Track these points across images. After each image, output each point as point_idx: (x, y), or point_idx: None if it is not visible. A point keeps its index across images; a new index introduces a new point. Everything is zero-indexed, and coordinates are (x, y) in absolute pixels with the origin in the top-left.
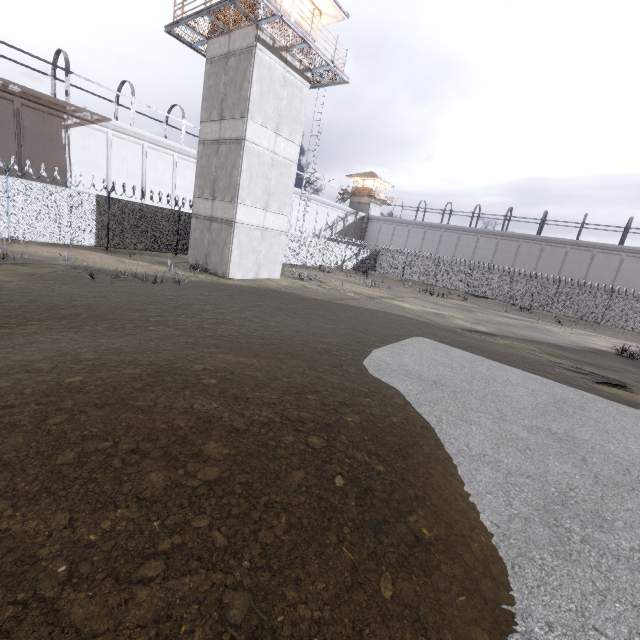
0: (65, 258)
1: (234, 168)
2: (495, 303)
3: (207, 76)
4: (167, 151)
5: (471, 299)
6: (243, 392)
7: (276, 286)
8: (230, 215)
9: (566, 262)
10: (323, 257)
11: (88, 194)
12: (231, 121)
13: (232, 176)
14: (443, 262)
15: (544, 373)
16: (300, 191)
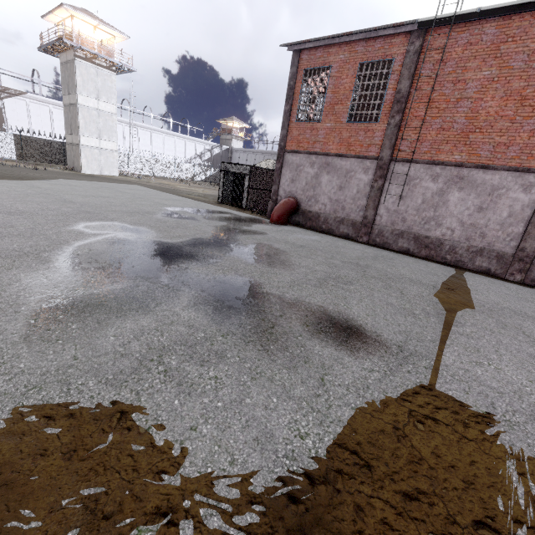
0: None
1: (76, 118)
2: None
3: (62, 72)
4: None
5: None
6: (16, 173)
7: (106, 176)
8: (78, 141)
9: None
10: (175, 172)
11: (9, 133)
12: (72, 95)
13: (76, 122)
14: None
15: (167, 192)
16: (168, 131)
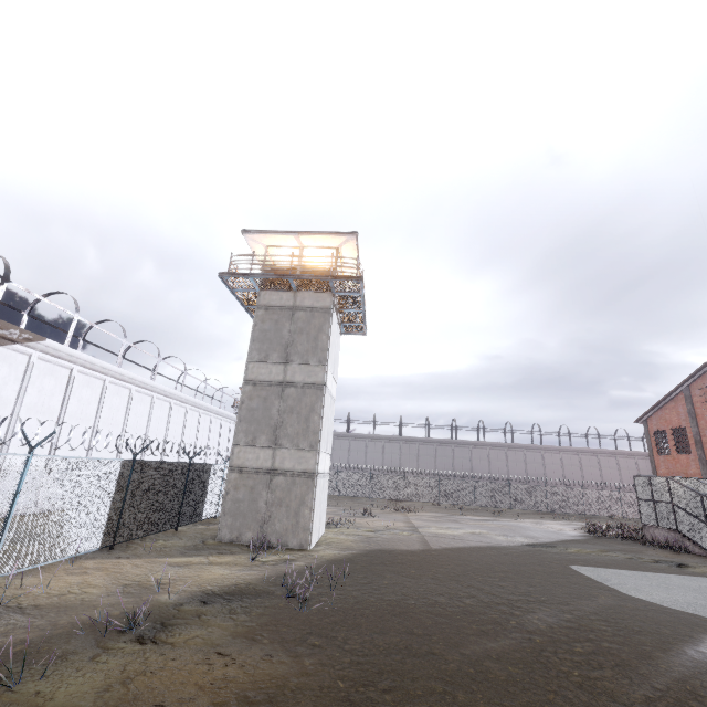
0: (137, 588)
1: (313, 413)
2: (427, 505)
3: (260, 320)
4: (99, 375)
5: (411, 506)
6: None
7: (359, 544)
8: (310, 465)
9: (455, 458)
10: None
11: (114, 461)
12: (304, 366)
13: (310, 421)
14: (357, 470)
15: (663, 570)
16: (219, 410)
